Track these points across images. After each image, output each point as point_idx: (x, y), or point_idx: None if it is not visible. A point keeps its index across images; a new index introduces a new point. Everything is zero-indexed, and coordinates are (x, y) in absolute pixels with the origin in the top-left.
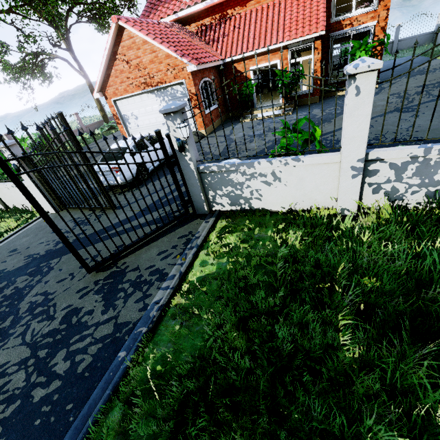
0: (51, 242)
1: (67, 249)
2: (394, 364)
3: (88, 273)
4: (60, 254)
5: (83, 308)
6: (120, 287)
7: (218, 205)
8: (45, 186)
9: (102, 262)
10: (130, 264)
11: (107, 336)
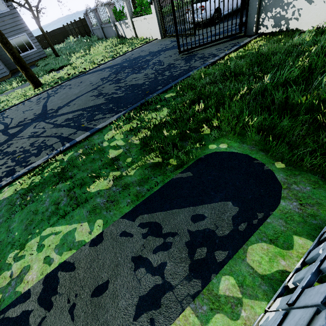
0: (160, 48)
1: (168, 49)
2: (322, 61)
3: (178, 55)
4: (164, 51)
5: (176, 63)
6: (193, 58)
7: (264, 28)
8: (160, 17)
9: (186, 49)
10: (199, 52)
11: (185, 69)
